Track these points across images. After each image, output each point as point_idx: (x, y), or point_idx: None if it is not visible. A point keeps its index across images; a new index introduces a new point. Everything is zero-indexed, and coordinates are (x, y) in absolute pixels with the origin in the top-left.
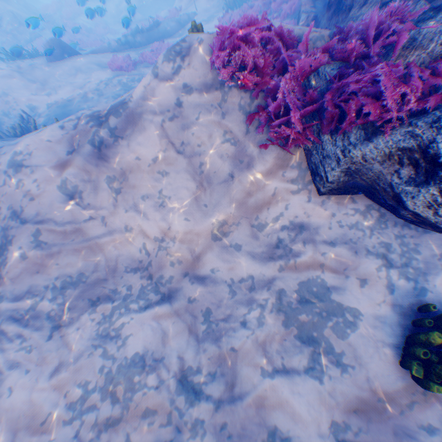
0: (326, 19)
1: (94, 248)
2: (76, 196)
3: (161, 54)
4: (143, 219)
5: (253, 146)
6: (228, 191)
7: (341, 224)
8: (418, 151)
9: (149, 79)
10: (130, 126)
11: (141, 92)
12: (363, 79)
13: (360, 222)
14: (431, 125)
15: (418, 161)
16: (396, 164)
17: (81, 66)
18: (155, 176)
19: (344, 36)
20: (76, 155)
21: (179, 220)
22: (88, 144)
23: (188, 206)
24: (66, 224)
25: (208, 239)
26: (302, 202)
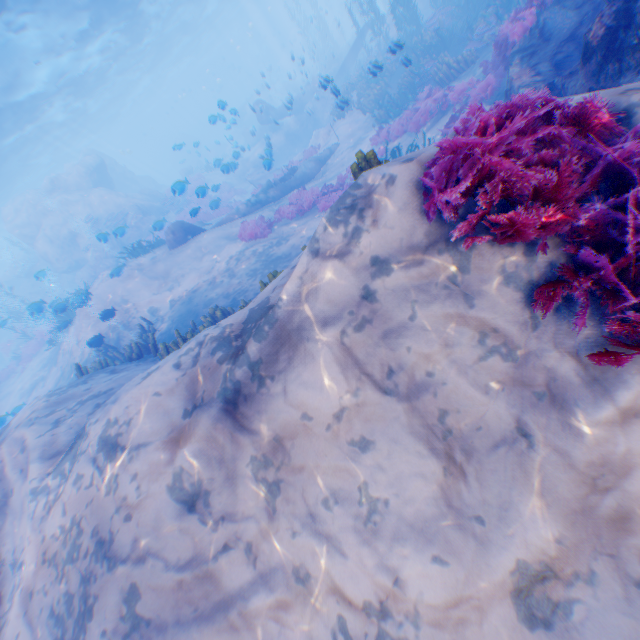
0: (585, 76)
1: (238, 629)
2: (199, 503)
3: (323, 218)
4: (333, 554)
5: (559, 353)
6: (527, 475)
7: None
8: None
9: (307, 263)
10: (284, 351)
11: (296, 287)
12: None
13: None
14: None
15: None
16: None
17: (206, 244)
18: (343, 450)
19: None
20: (196, 418)
21: (419, 561)
22: (215, 397)
23: (431, 520)
24: (183, 571)
25: (510, 621)
26: None
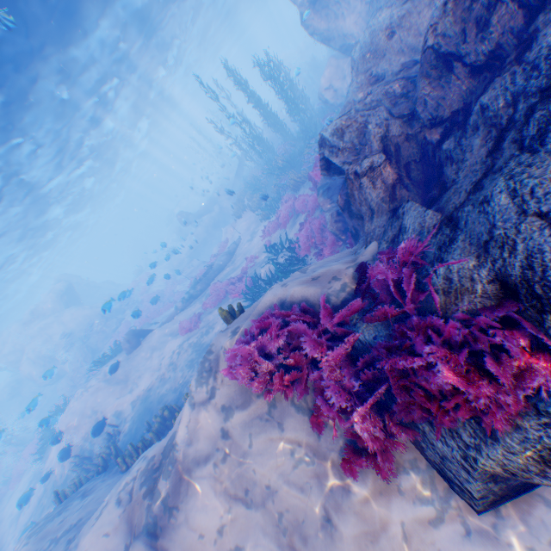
0: (348, 219)
1: None
2: None
3: (193, 378)
4: None
5: (334, 452)
6: None
7: None
8: None
9: (188, 412)
10: (182, 483)
11: (184, 431)
12: (417, 363)
13: None
14: None
15: None
16: None
17: (154, 343)
18: None
19: (367, 284)
20: None
21: None
22: (142, 531)
23: None
24: None
25: None
26: (459, 539)
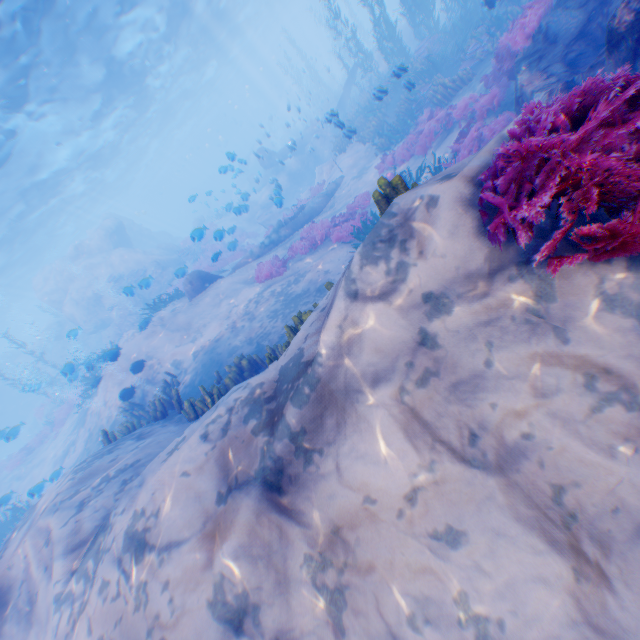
0: (616, 66)
1: None
2: (246, 621)
3: (356, 255)
4: None
5: None
6: None
7: None
8: None
9: (344, 308)
10: (330, 417)
11: (335, 338)
12: None
13: None
14: None
15: None
16: None
17: (224, 290)
18: (425, 546)
19: None
20: (233, 505)
21: None
22: (254, 479)
23: None
24: None
25: None
26: None
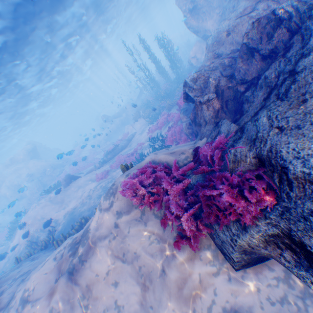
0: (194, 127)
1: None
2: None
3: (103, 197)
4: None
5: (171, 238)
6: (164, 286)
7: (270, 300)
8: (286, 237)
9: (98, 213)
10: (90, 249)
11: (95, 223)
12: (215, 192)
13: (287, 292)
14: (280, 216)
15: (291, 245)
16: (277, 248)
17: (80, 183)
18: (109, 287)
19: (197, 156)
20: (59, 282)
21: None
22: (66, 271)
23: (137, 310)
24: None
25: None
26: (225, 282)
